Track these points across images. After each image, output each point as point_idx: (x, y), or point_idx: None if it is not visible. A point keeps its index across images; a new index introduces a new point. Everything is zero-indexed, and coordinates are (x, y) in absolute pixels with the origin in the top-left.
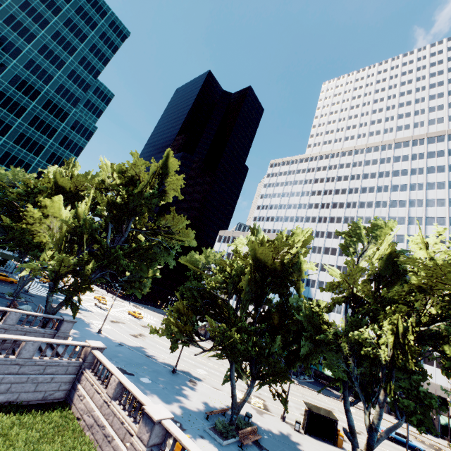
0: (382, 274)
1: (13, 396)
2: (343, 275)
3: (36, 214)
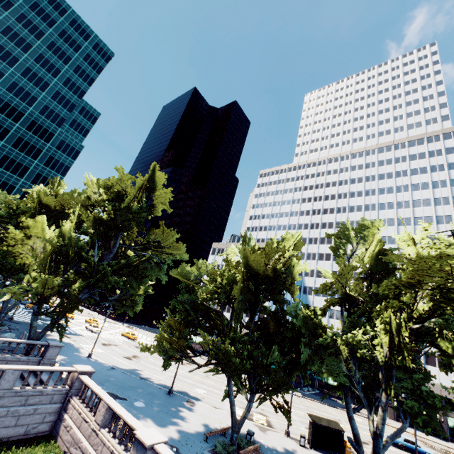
0: (373, 273)
1: None
2: (335, 276)
3: (19, 235)
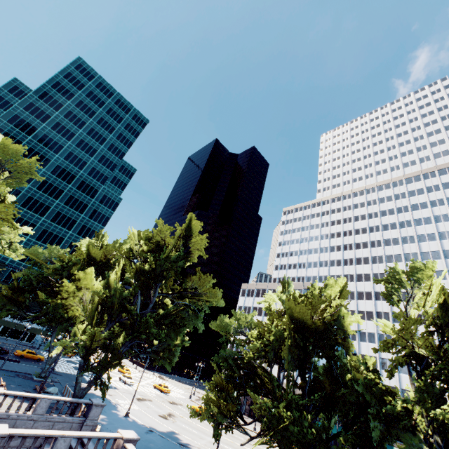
0: (442, 326)
1: None
2: (397, 331)
3: (71, 288)
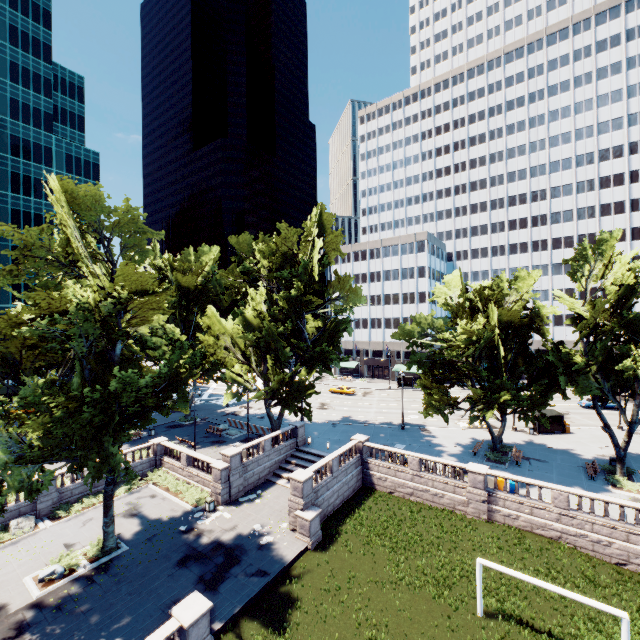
0: (621, 298)
1: (341, 498)
2: (591, 314)
3: (210, 340)
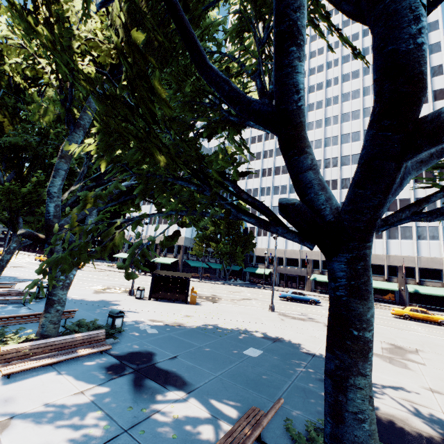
0: None
1: None
2: None
3: None
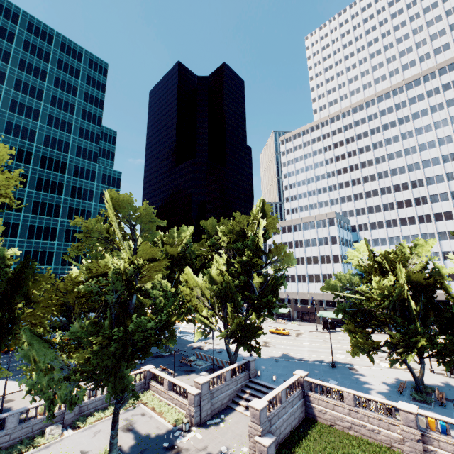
0: None
1: (289, 427)
2: None
3: (187, 292)
